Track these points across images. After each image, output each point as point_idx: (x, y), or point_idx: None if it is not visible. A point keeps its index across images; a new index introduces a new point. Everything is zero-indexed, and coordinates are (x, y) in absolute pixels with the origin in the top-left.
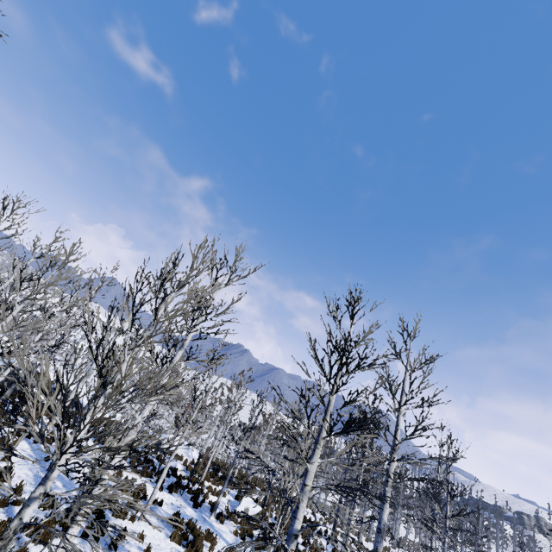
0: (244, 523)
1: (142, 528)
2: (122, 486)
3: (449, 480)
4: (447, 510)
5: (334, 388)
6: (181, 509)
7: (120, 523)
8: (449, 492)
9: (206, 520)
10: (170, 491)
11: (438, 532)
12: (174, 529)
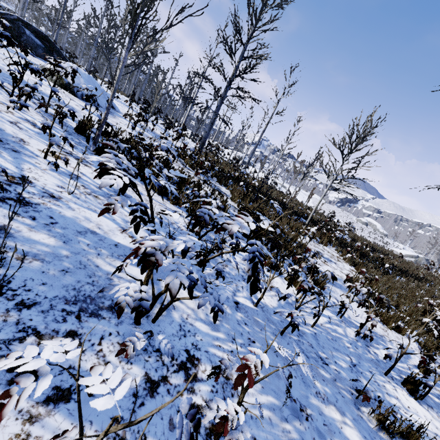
0: None
1: None
2: None
3: None
4: None
5: None
6: None
7: None
8: None
9: None
10: None
11: None
12: None
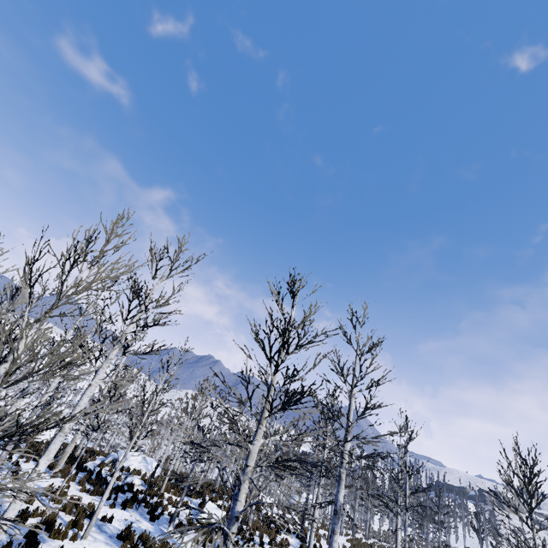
0: (206, 530)
1: (85, 546)
2: (65, 506)
3: (407, 460)
4: (406, 489)
5: (276, 368)
6: (136, 524)
7: (58, 545)
8: (407, 472)
9: (164, 532)
10: (124, 507)
11: (389, 504)
12: (124, 543)
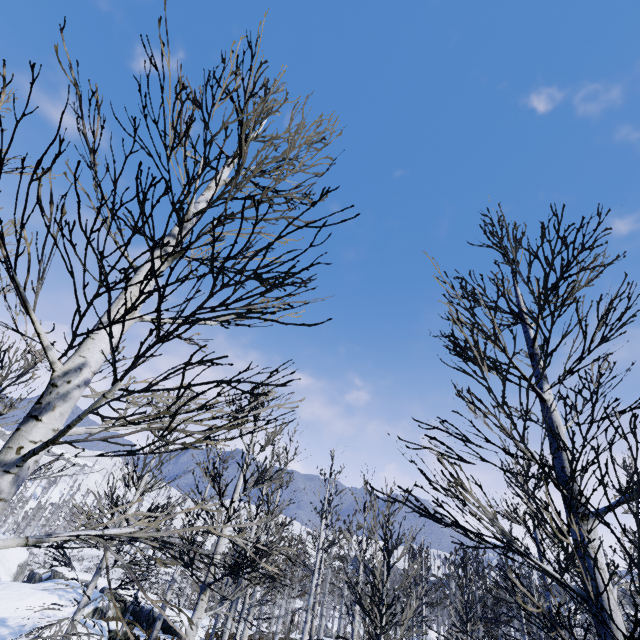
0: None
1: None
2: None
3: None
4: None
5: None
6: None
7: None
8: None
9: None
10: None
11: None
12: None
